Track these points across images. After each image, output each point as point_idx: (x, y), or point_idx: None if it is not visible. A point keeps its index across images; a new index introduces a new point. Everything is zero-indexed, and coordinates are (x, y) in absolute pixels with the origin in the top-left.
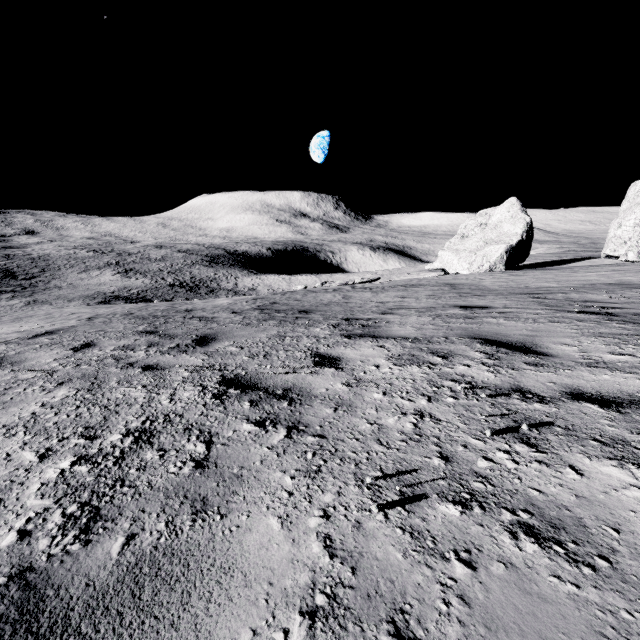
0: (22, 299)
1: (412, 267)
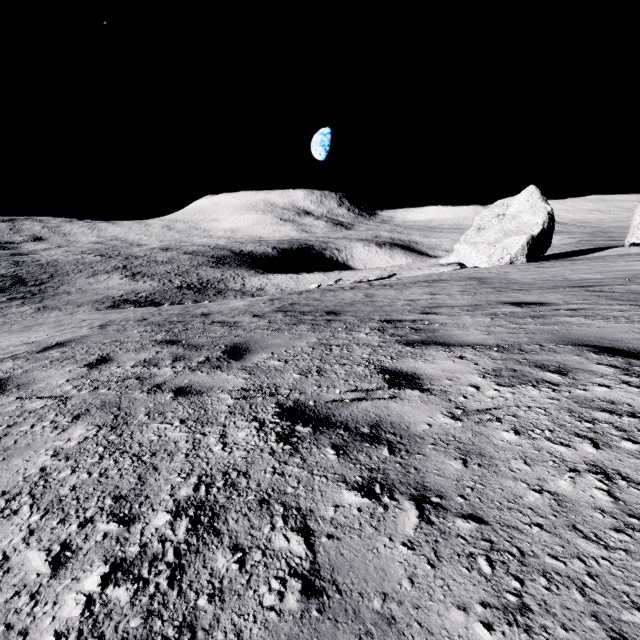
0: (32, 305)
1: (422, 262)
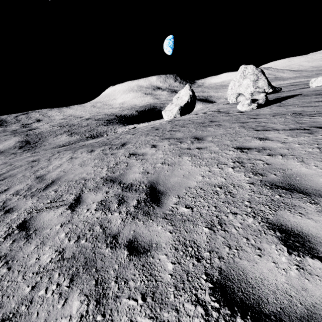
0: (30, 152)
1: None
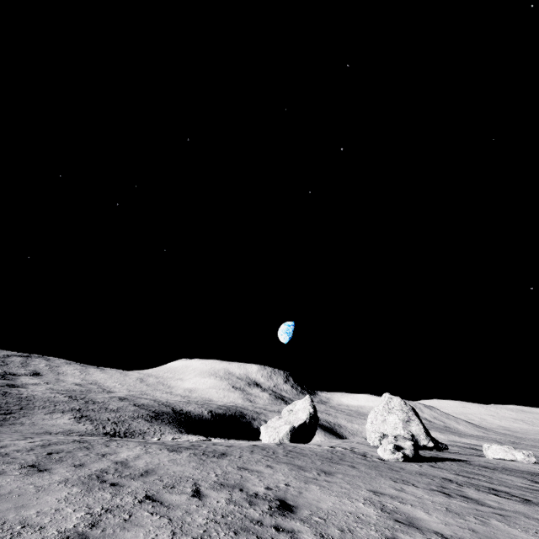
0: None
1: None
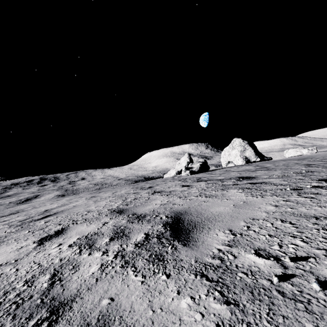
0: None
1: None
